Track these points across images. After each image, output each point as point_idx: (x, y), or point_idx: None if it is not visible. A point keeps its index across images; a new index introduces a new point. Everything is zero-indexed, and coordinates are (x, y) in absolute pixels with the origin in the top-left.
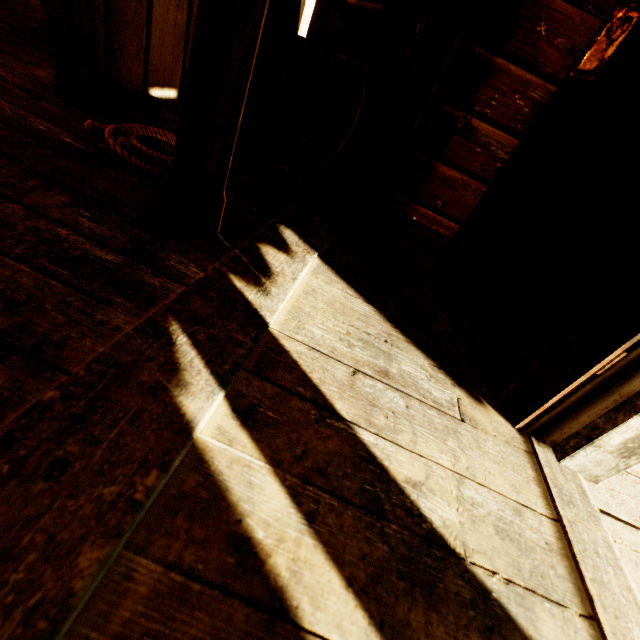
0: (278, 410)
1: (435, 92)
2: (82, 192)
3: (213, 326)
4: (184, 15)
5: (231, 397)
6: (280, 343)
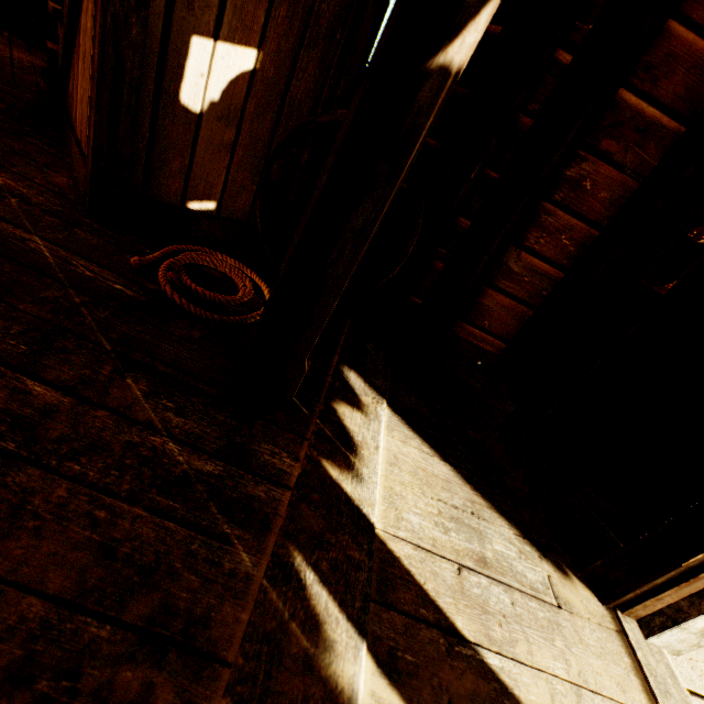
0: (413, 649)
1: (498, 246)
2: (156, 370)
3: (330, 546)
4: (232, 135)
5: (370, 645)
6: (389, 548)
